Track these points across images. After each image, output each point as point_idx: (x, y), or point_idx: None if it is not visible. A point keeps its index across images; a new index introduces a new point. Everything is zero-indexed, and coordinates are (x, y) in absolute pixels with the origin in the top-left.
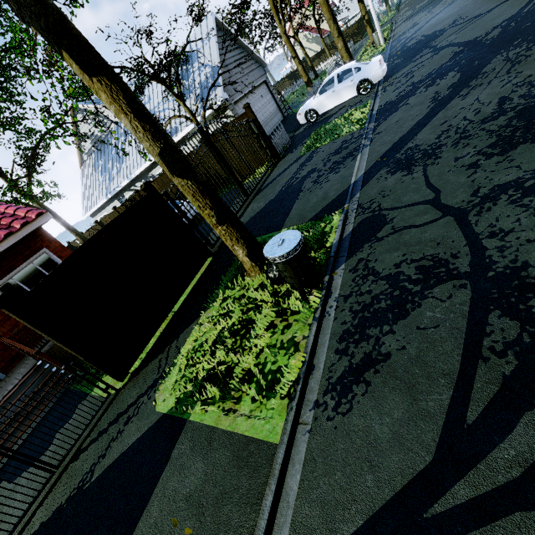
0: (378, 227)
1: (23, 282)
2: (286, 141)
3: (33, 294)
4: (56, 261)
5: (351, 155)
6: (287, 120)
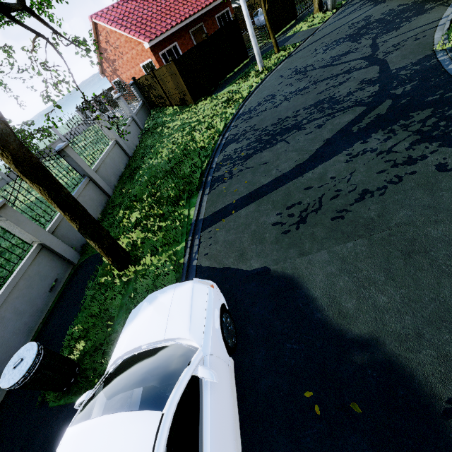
0: None
1: (222, 19)
2: None
3: None
4: (230, 15)
5: None
6: None
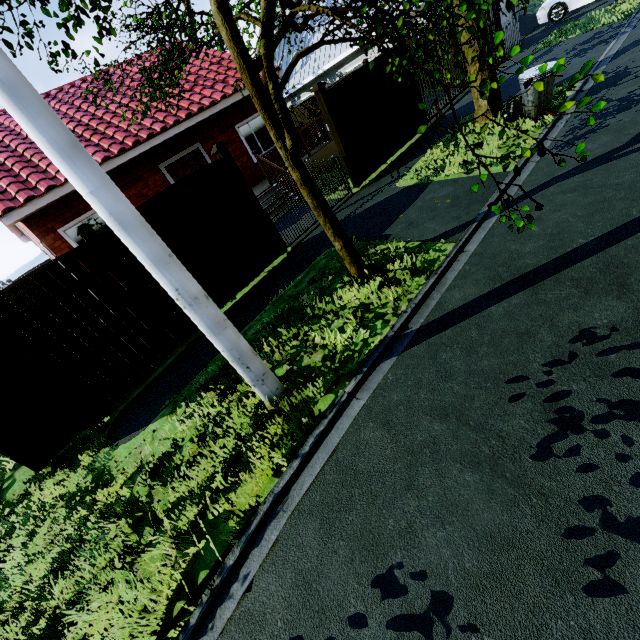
0: (620, 79)
1: (254, 130)
2: (515, 41)
3: (331, 92)
4: None
5: (604, 41)
6: (519, 21)
